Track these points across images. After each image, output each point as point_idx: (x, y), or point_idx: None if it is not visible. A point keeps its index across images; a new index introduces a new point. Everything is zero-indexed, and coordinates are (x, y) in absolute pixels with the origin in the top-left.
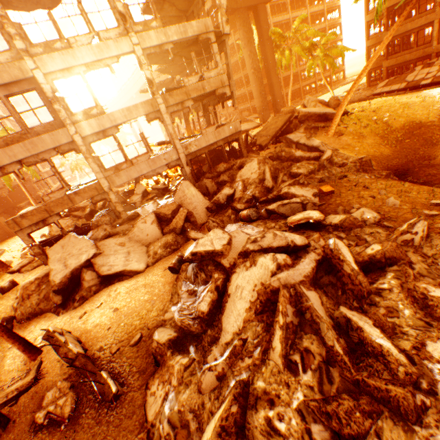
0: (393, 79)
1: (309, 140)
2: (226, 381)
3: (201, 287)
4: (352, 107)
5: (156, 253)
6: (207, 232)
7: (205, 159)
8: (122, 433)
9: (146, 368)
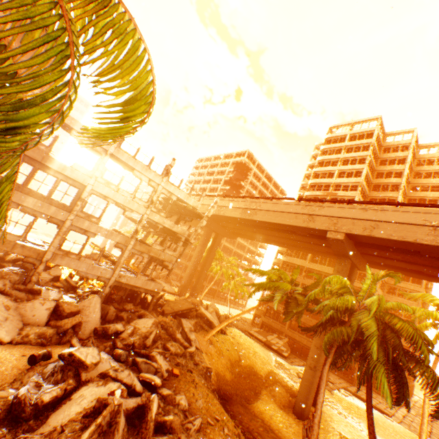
0: (262, 331)
1: (190, 332)
2: None
3: (50, 385)
4: (232, 330)
5: (28, 335)
6: None
7: (122, 289)
8: None
9: None
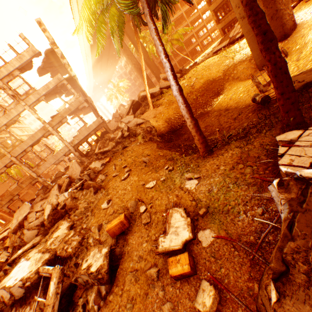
0: (224, 37)
1: (121, 124)
2: None
3: None
4: (189, 73)
5: None
6: None
7: None
8: None
9: None
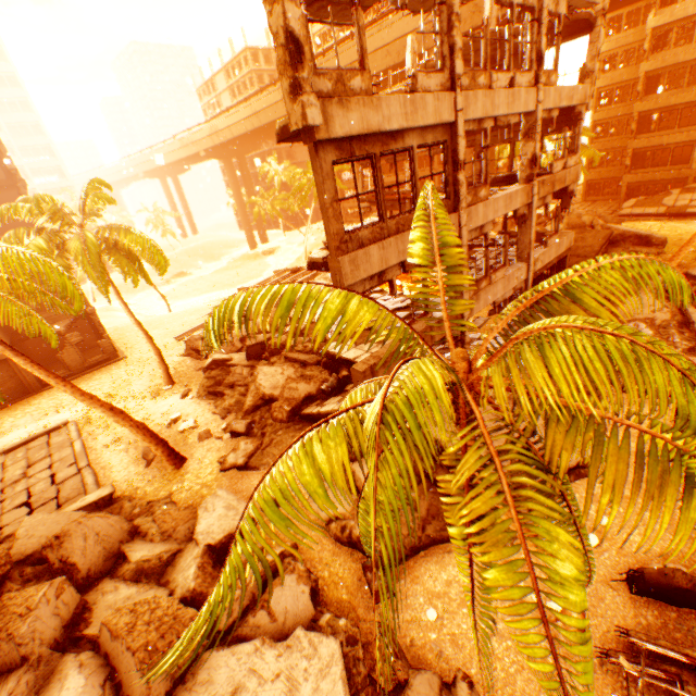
0: (643, 199)
1: None
2: None
3: None
4: None
5: None
6: None
7: None
8: None
9: None
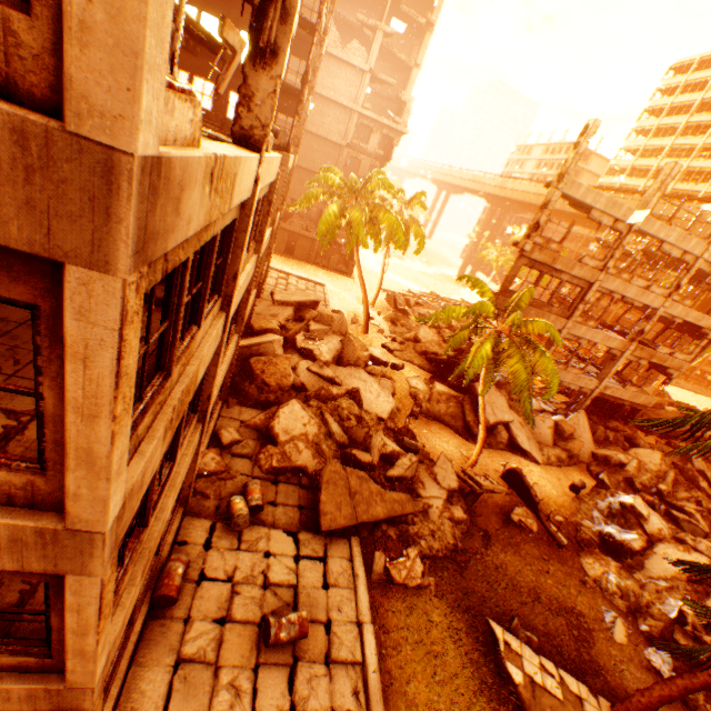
0: None
1: None
2: (662, 595)
3: (616, 526)
4: None
5: (549, 457)
6: (587, 474)
7: None
8: (570, 567)
9: (570, 543)
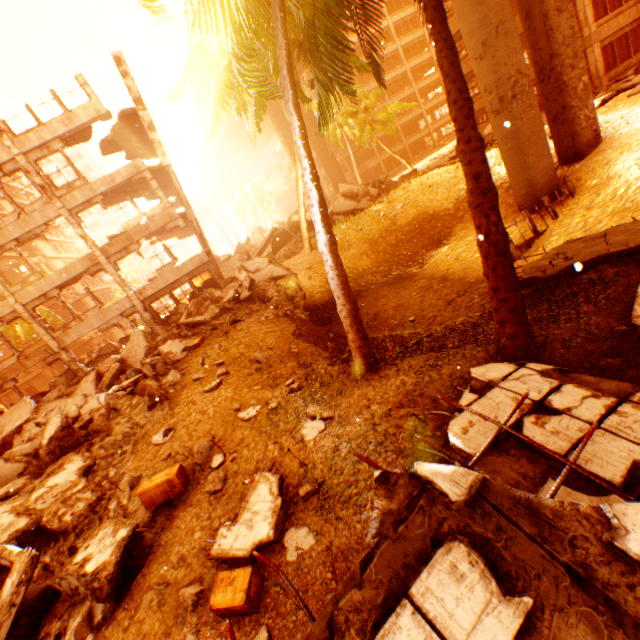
0: None
1: (239, 274)
2: None
3: None
4: (396, 190)
5: None
6: None
7: None
8: None
9: None
